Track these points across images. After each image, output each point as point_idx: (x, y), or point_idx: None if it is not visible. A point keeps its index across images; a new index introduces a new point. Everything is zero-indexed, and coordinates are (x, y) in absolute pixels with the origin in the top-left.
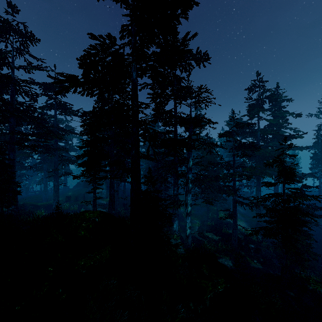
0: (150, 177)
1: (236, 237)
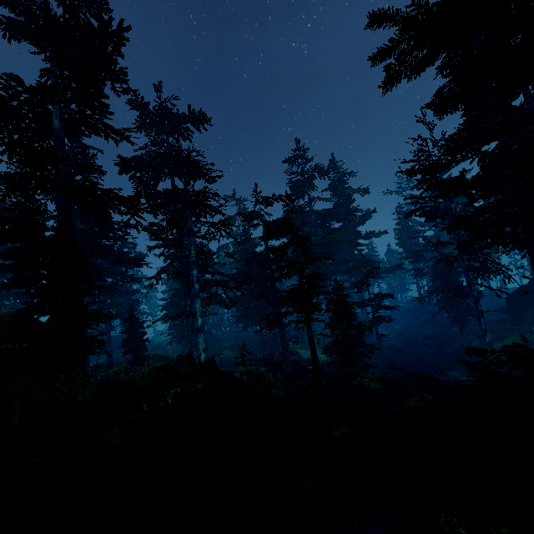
0: (57, 229)
1: (288, 360)
